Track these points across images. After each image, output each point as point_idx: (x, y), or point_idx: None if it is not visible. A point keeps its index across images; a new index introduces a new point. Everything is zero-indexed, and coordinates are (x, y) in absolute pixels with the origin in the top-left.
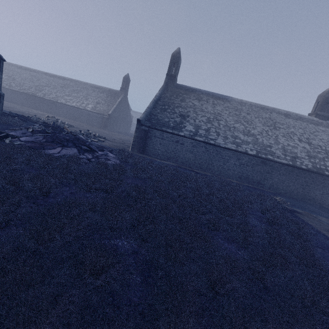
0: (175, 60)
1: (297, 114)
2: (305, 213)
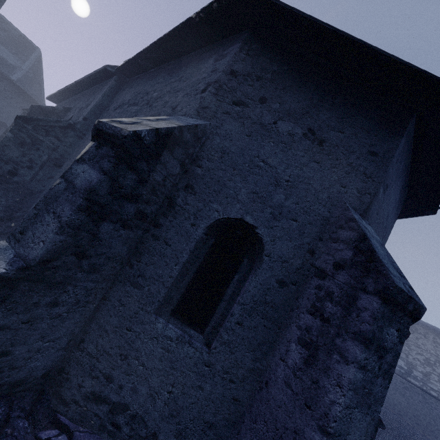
0: None
1: None
2: None
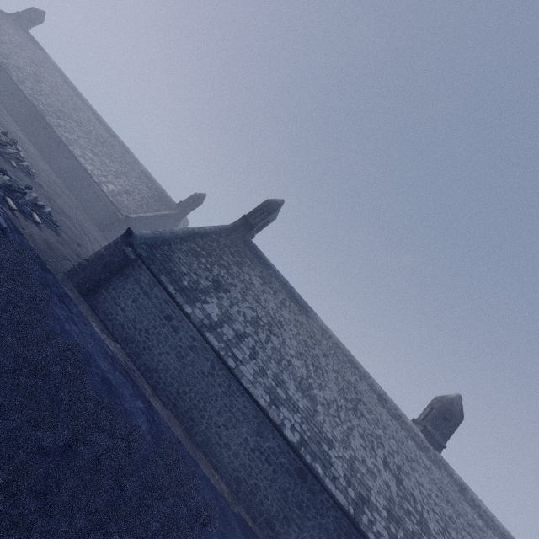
0: (268, 209)
1: (398, 409)
2: None
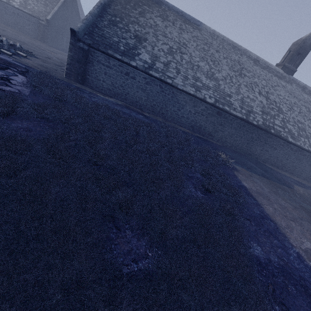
0: None
1: (266, 63)
2: (243, 171)
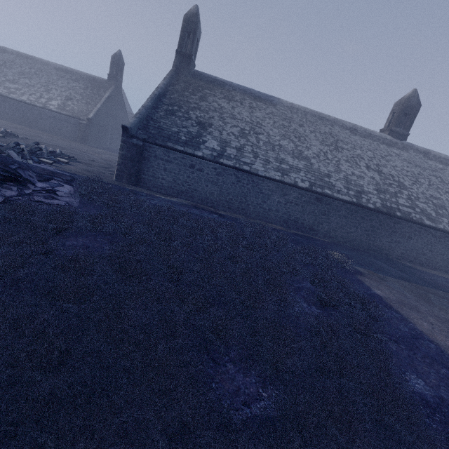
0: (190, 27)
1: (367, 130)
2: (370, 274)
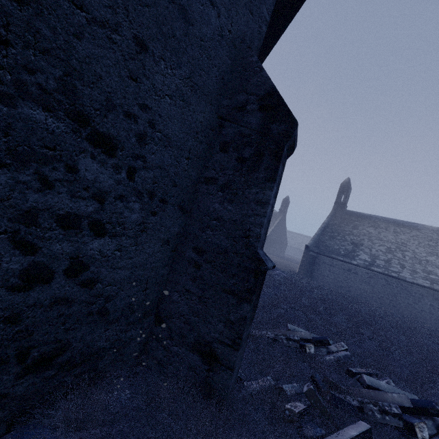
0: (344, 189)
1: None
2: None
